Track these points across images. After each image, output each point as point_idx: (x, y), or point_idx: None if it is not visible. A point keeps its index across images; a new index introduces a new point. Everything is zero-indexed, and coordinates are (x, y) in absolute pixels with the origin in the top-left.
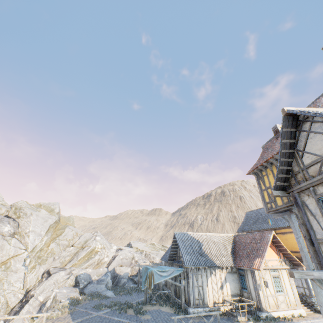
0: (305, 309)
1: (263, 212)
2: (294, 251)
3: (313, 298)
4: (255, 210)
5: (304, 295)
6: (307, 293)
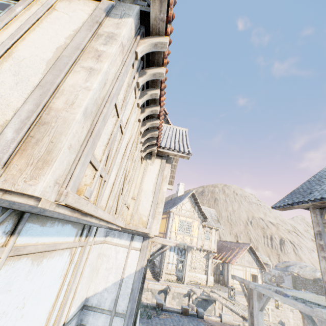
0: (149, 275)
1: (168, 202)
2: (161, 232)
3: (159, 269)
4: (168, 200)
5: (157, 267)
6: (158, 266)
